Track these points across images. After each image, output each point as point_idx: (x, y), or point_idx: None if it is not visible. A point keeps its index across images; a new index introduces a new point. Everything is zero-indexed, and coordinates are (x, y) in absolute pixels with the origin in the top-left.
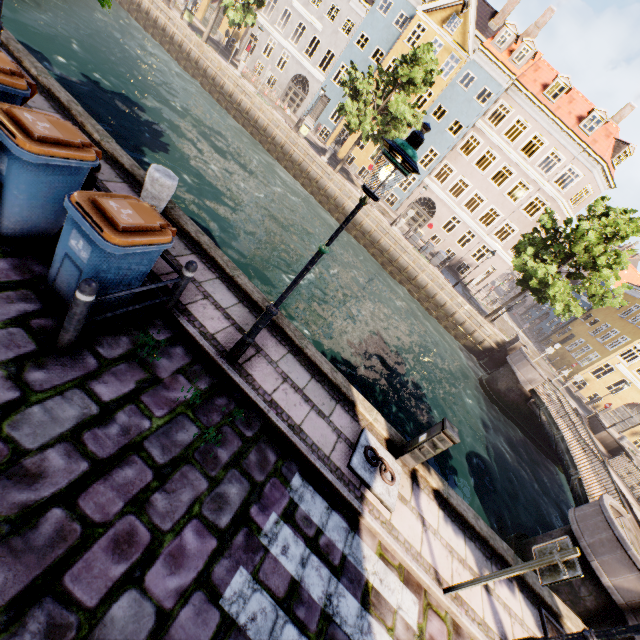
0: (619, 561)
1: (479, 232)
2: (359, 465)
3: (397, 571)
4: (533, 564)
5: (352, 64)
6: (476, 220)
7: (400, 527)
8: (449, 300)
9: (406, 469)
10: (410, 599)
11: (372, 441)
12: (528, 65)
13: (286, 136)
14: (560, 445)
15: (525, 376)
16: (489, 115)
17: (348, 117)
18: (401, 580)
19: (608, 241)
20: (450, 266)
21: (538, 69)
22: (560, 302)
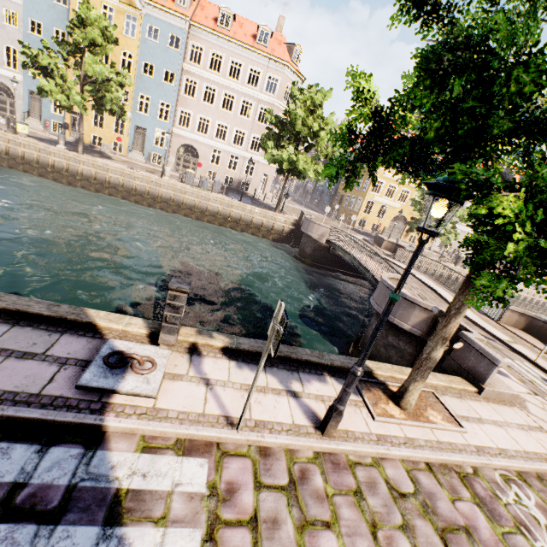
0: (406, 308)
1: (239, 153)
2: (95, 377)
3: (173, 449)
4: (267, 345)
5: (22, 44)
6: (231, 145)
7: (171, 405)
8: (242, 212)
9: (182, 348)
10: (195, 466)
11: (121, 346)
12: (194, 6)
13: (4, 141)
14: (355, 263)
15: (317, 234)
16: (189, 57)
17: (53, 96)
18: (180, 455)
19: (314, 113)
20: (235, 189)
21: (204, 8)
22: (310, 171)
